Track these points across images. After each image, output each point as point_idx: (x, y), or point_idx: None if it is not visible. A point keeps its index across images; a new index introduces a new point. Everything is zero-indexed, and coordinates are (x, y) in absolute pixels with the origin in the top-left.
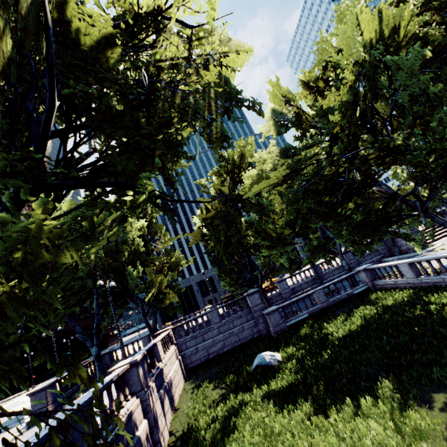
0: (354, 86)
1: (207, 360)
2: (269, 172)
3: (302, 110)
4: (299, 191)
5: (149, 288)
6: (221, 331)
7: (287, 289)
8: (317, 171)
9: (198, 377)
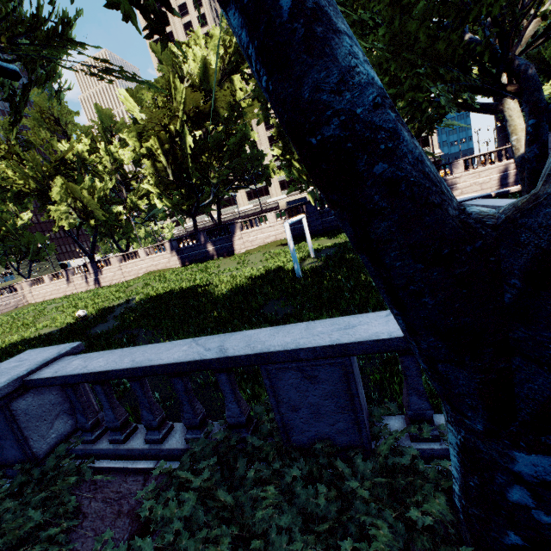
0: None
1: None
2: None
3: None
4: None
5: None
6: None
7: None
8: None
9: None
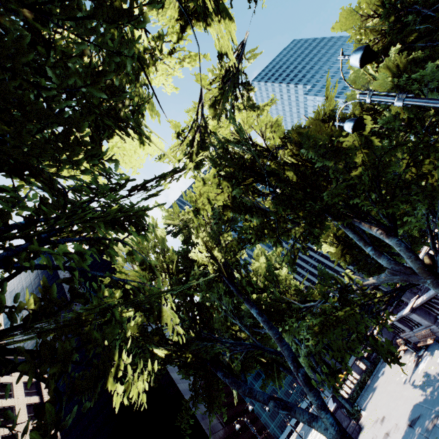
0: None
1: None
2: None
3: None
4: None
5: None
6: None
7: None
8: (412, 147)
9: None
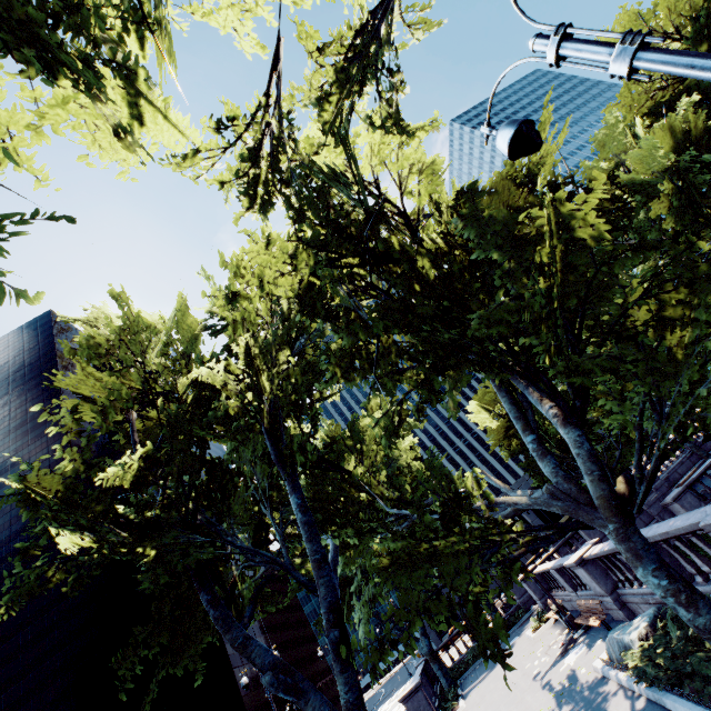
0: (674, 190)
1: None
2: None
3: None
4: None
5: None
6: None
7: (657, 481)
8: None
9: None
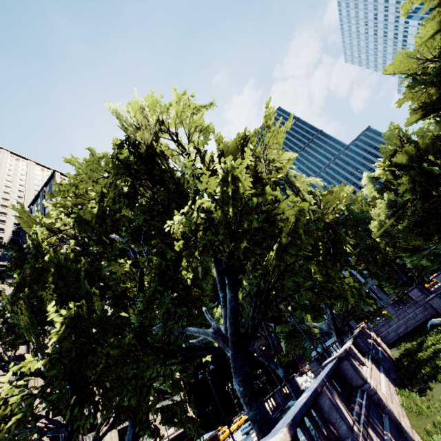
0: (410, 180)
1: (398, 338)
2: (384, 220)
3: (388, 179)
4: (409, 225)
5: (334, 304)
6: (399, 318)
7: None
8: (413, 216)
9: (397, 345)
